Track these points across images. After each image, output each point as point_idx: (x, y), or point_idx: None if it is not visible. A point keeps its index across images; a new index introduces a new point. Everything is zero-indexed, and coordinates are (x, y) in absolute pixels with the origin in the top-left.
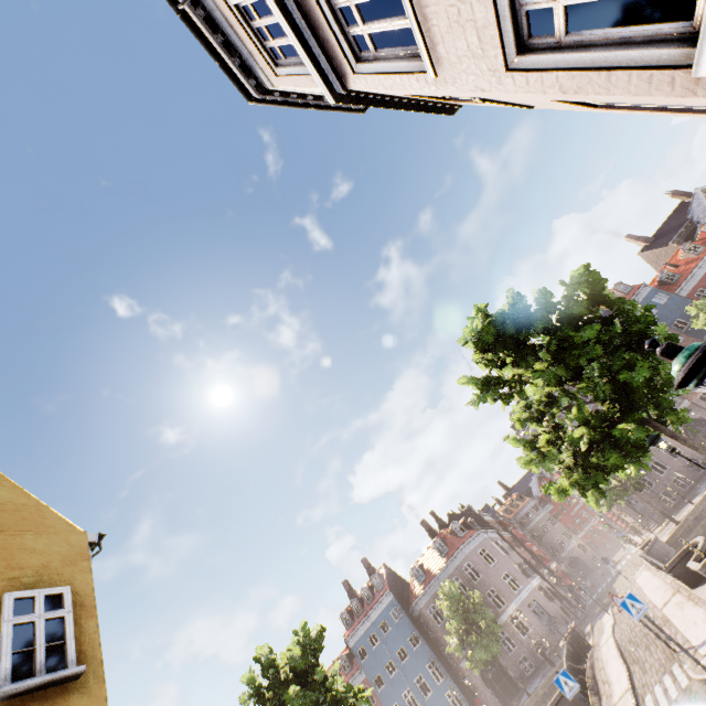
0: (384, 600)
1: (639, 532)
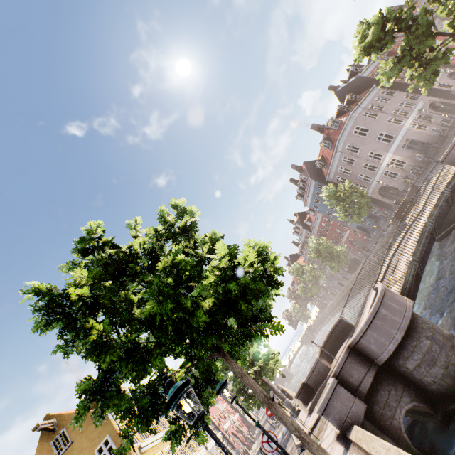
0: (311, 185)
1: None
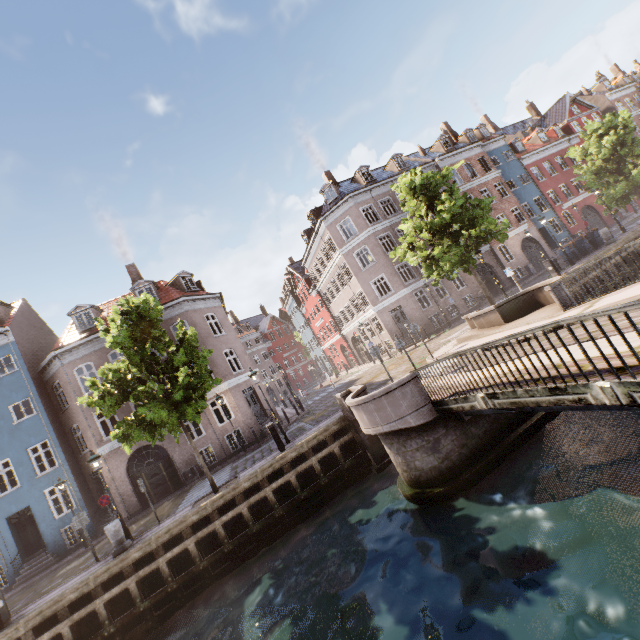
0: None
1: (370, 358)
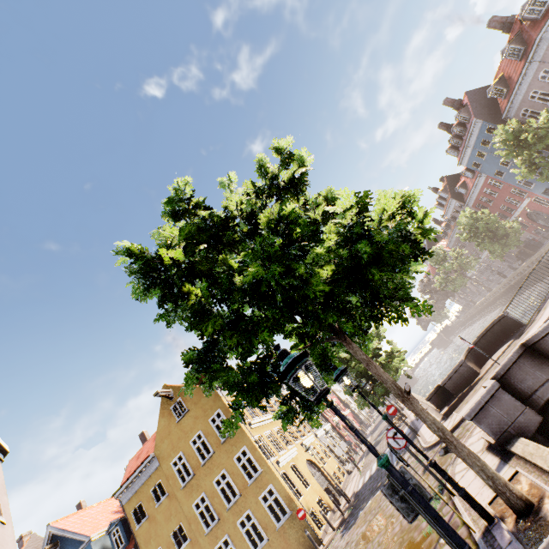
0: (474, 128)
1: None
